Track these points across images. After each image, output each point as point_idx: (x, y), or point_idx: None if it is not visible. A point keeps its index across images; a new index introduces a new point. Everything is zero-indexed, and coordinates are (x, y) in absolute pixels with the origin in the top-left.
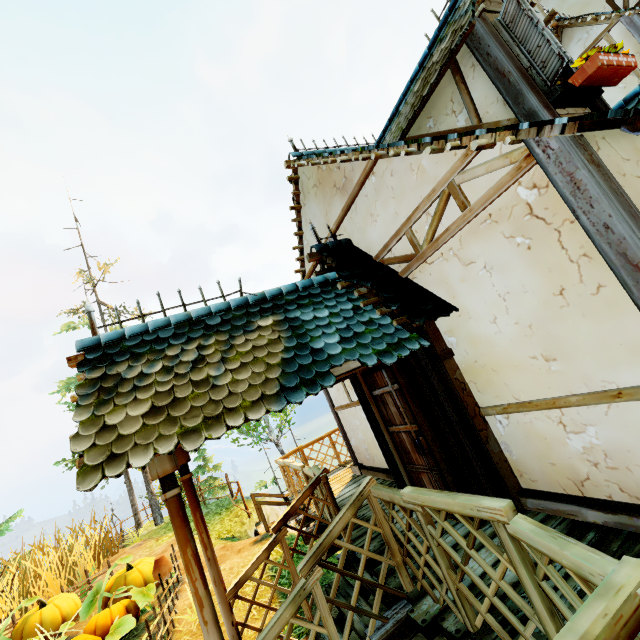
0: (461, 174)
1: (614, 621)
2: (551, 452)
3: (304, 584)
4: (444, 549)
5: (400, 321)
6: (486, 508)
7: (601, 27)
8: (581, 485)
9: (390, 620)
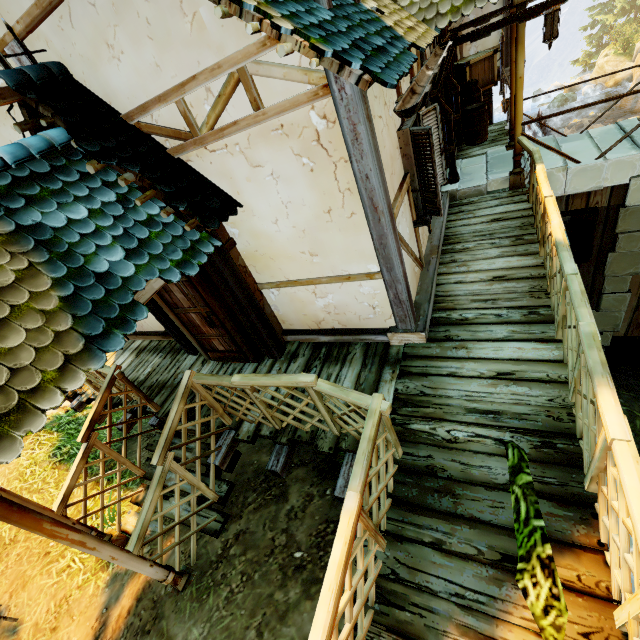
0: (256, 63)
1: (376, 426)
2: (305, 309)
3: (163, 469)
4: (266, 402)
5: (193, 225)
6: (303, 382)
7: None
8: (319, 324)
9: (223, 446)
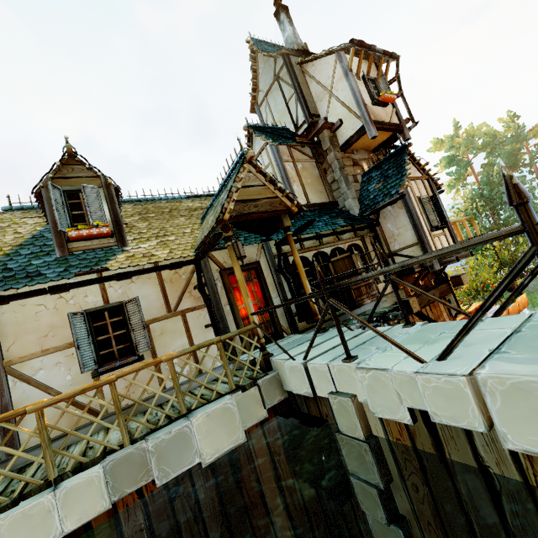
0: None
1: None
2: None
3: None
4: None
5: None
6: None
7: (264, 141)
8: None
9: None
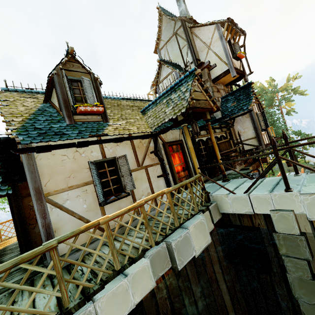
0: None
1: None
2: None
3: None
4: None
5: None
6: None
7: (170, 70)
8: None
9: None
